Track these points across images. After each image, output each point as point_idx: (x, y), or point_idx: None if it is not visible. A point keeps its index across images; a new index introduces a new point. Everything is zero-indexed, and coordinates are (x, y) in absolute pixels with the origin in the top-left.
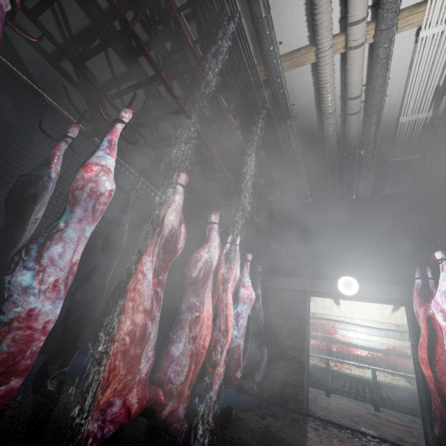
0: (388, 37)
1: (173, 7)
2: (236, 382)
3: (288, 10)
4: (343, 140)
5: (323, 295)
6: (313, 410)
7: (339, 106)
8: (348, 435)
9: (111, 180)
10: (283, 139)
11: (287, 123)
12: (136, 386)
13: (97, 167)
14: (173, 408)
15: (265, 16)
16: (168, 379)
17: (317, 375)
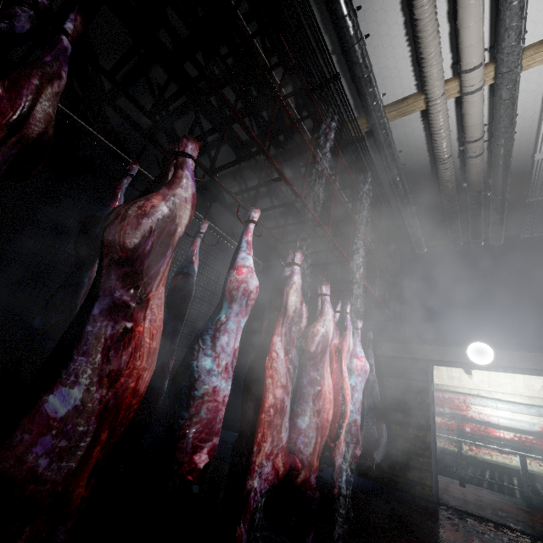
0: (511, 79)
1: (288, 111)
2: (356, 460)
3: (392, 63)
4: (464, 182)
5: (449, 364)
6: (444, 499)
7: (456, 148)
8: (491, 528)
9: (256, 278)
10: (390, 187)
11: (394, 172)
12: (280, 452)
13: (245, 269)
14: (305, 476)
15: (367, 75)
16: (299, 449)
17: (446, 460)
